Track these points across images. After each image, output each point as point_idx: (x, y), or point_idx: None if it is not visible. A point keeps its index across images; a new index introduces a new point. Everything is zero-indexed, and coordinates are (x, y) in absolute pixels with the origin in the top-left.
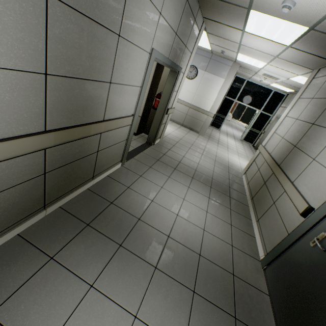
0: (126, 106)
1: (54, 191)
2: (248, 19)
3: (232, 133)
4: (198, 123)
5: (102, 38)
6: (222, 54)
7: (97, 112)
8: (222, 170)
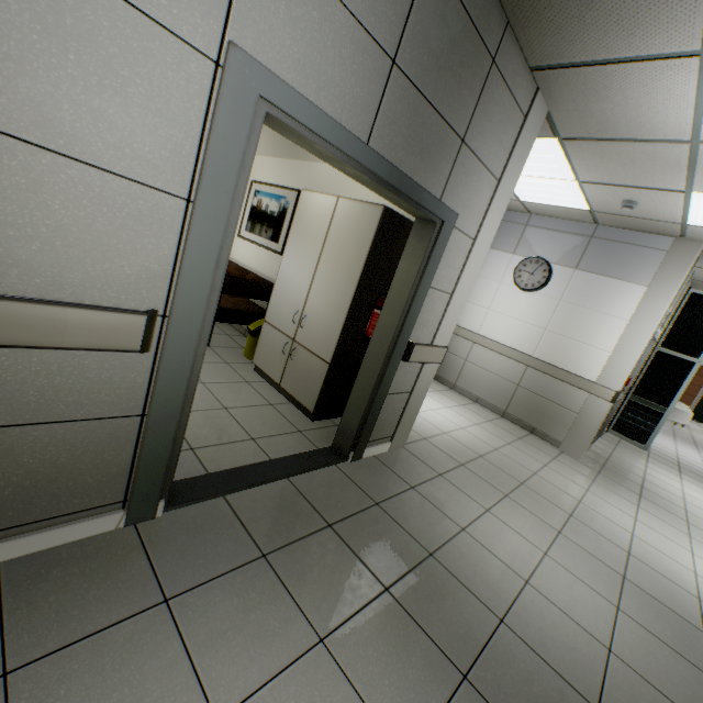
0: (78, 258)
1: None
2: None
3: (701, 465)
4: (558, 414)
5: None
6: (629, 217)
7: None
8: (668, 655)
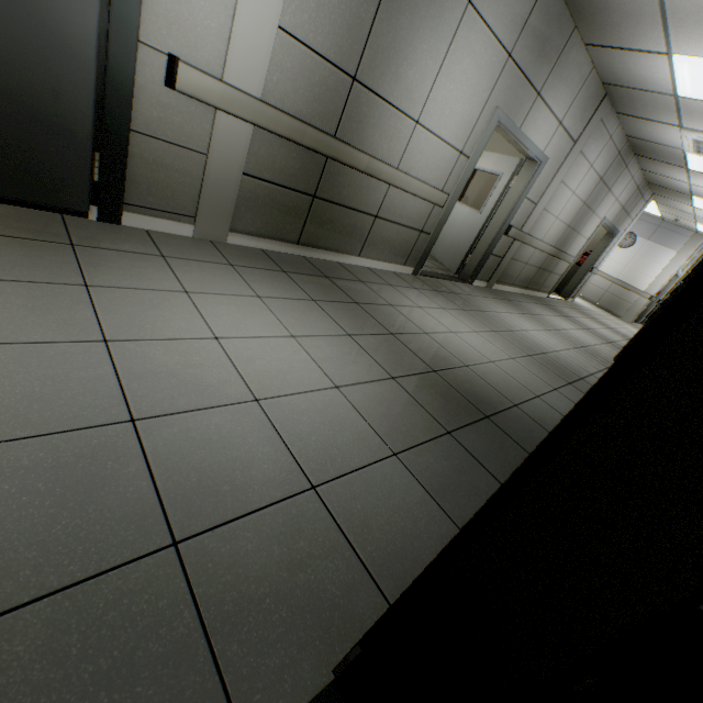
0: (575, 250)
1: (532, 282)
2: (692, 200)
3: None
4: (622, 305)
5: (587, 214)
6: (676, 223)
7: (566, 247)
8: None
